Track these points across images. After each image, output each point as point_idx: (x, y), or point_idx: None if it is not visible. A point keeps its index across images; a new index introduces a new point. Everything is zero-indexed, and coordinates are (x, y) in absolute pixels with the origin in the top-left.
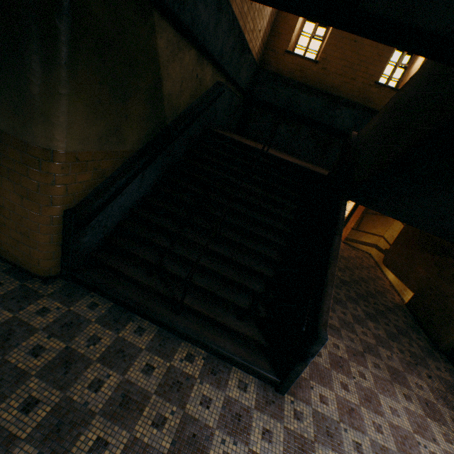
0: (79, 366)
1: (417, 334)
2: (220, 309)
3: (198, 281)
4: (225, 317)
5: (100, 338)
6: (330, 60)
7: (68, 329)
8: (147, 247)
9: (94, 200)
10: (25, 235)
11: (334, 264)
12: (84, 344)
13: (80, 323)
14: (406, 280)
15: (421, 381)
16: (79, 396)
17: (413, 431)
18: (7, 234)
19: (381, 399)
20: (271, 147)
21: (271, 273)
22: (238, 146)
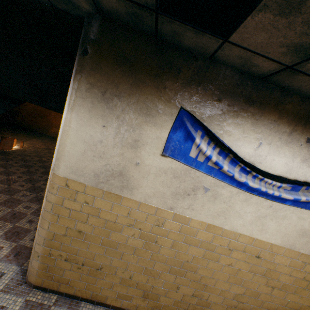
0: None
1: None
2: None
3: None
4: None
5: None
6: None
7: None
8: None
9: None
10: None
11: None
12: None
13: None
14: None
15: (37, 205)
16: None
17: None
18: None
19: None
20: None
21: None
22: None
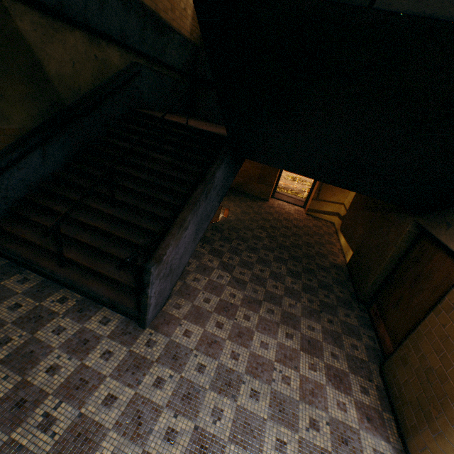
0: None
1: (343, 288)
2: (103, 261)
3: (86, 239)
4: (104, 267)
5: None
6: None
7: None
8: (49, 215)
9: None
10: None
11: (188, 210)
12: None
13: None
14: (350, 241)
15: (316, 324)
16: None
17: (275, 360)
18: None
19: (255, 336)
20: (221, 125)
21: (158, 229)
22: (160, 122)
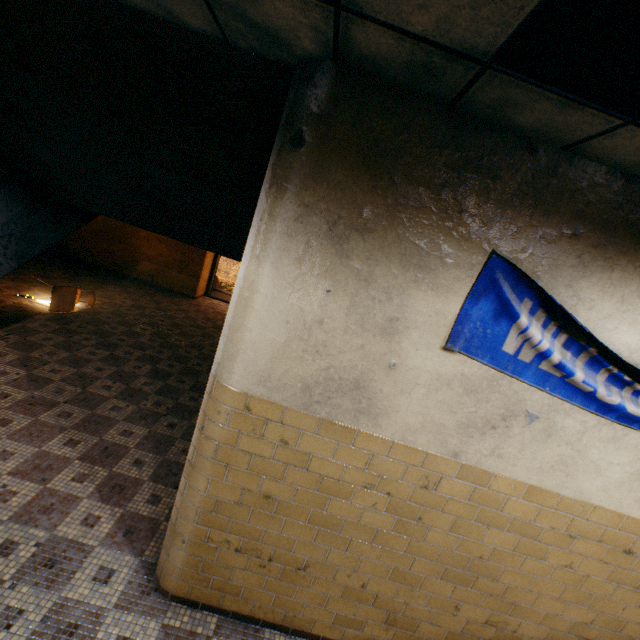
0: None
1: None
2: None
3: None
4: None
5: None
6: None
7: None
8: None
9: None
10: None
11: None
12: None
13: None
14: None
15: (143, 429)
16: None
17: (8, 473)
18: None
19: None
20: None
21: None
22: None
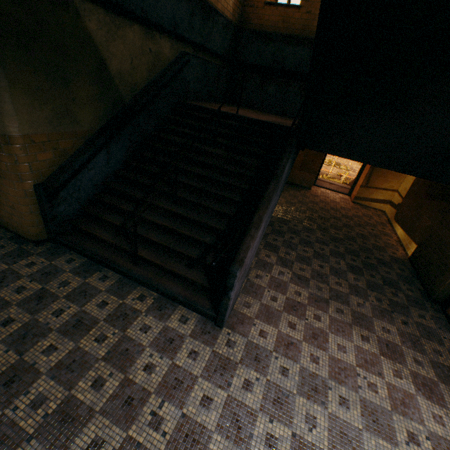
0: (49, 300)
1: (410, 285)
2: (173, 260)
3: (155, 237)
4: (175, 266)
5: (70, 282)
6: (314, 1)
7: (47, 276)
8: (117, 213)
9: (59, 175)
10: (13, 208)
11: (263, 209)
12: (56, 286)
13: (57, 272)
14: (411, 233)
15: (390, 326)
16: (44, 319)
17: (356, 365)
18: (4, 209)
19: (330, 338)
20: (262, 111)
21: (222, 226)
22: (209, 113)
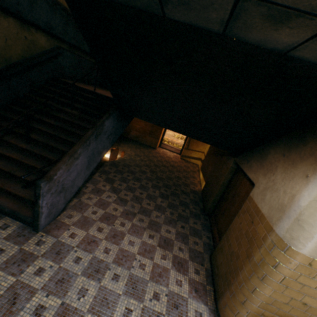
0: None
1: (196, 206)
2: (11, 182)
3: (0, 165)
4: (11, 186)
5: None
6: None
7: None
8: None
9: None
10: None
11: (79, 145)
12: None
13: None
14: (204, 176)
15: (173, 229)
16: None
17: (137, 253)
18: None
19: (126, 237)
20: None
21: None
22: (75, 88)
